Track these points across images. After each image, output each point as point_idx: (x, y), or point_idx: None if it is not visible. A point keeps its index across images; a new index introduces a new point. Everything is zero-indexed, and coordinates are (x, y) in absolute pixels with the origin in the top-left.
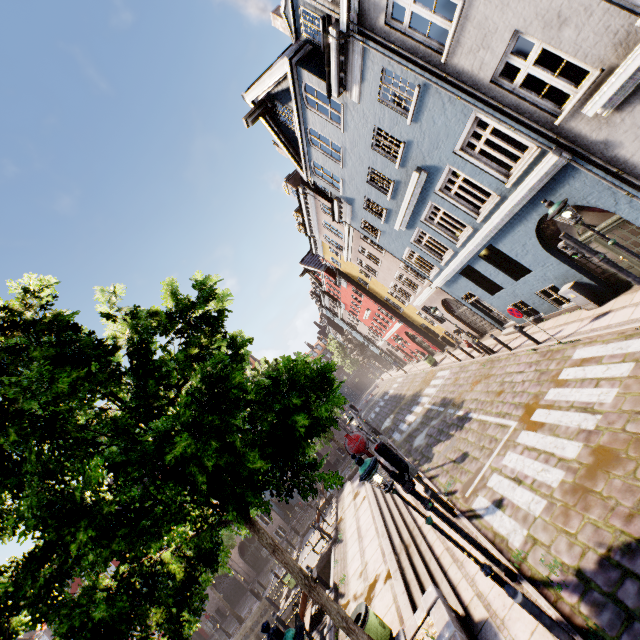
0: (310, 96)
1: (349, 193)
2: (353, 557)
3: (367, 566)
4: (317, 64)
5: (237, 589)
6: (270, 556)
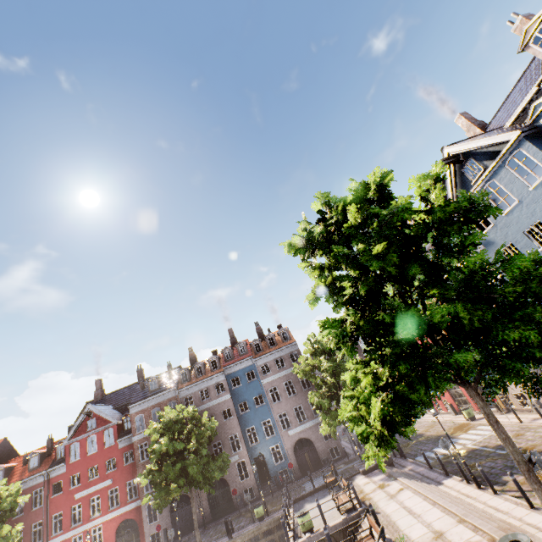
0: (516, 160)
1: (491, 236)
2: (410, 525)
3: (445, 534)
4: (539, 141)
5: (189, 522)
6: (230, 510)
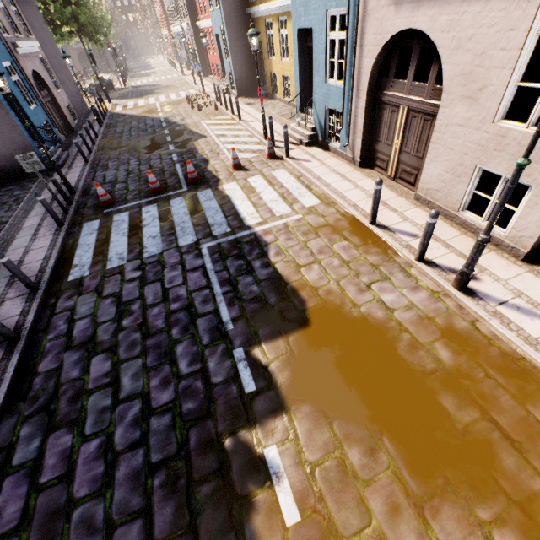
0: None
1: None
2: None
3: None
4: None
5: None
6: None
